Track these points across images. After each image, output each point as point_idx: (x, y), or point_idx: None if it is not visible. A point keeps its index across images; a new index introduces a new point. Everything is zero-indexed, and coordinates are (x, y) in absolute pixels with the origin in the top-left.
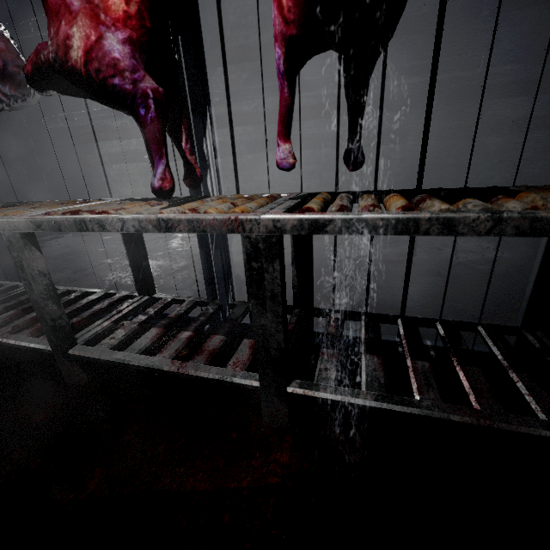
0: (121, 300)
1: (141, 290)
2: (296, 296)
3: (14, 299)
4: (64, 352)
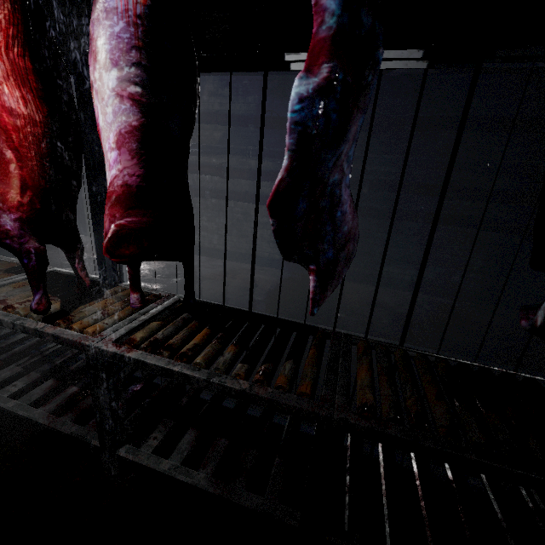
0: (42, 343)
1: None
2: None
3: None
4: None
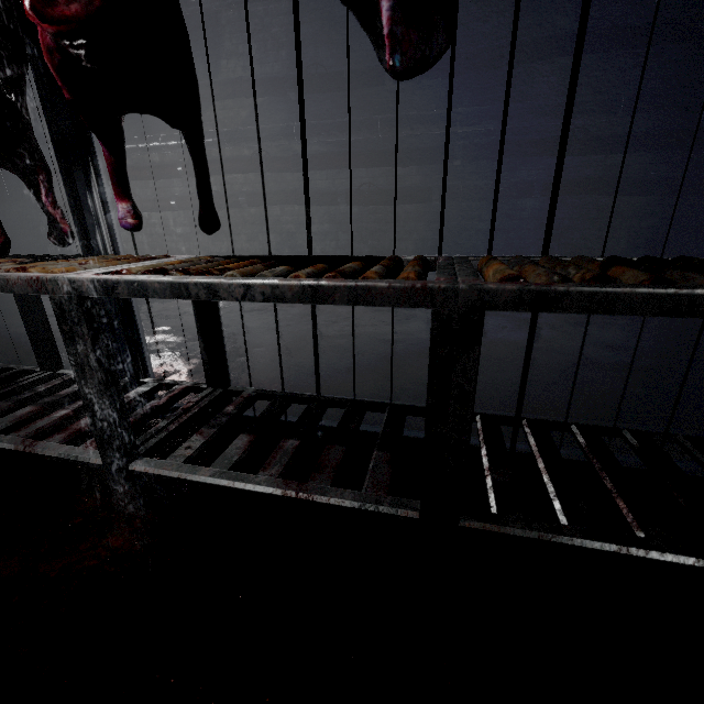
0: (18, 376)
1: (43, 365)
2: (207, 372)
3: None
4: None
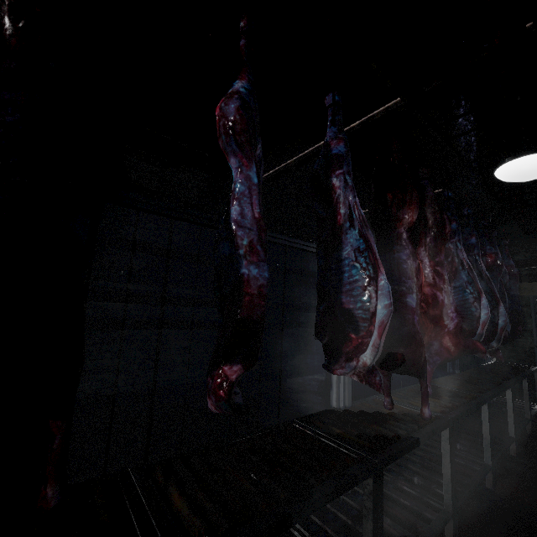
0: None
1: None
2: None
3: None
4: None
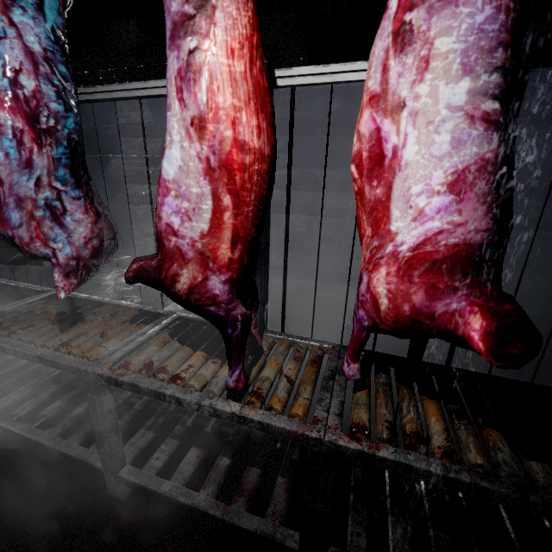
0: None
1: None
2: None
3: (55, 379)
4: (115, 473)
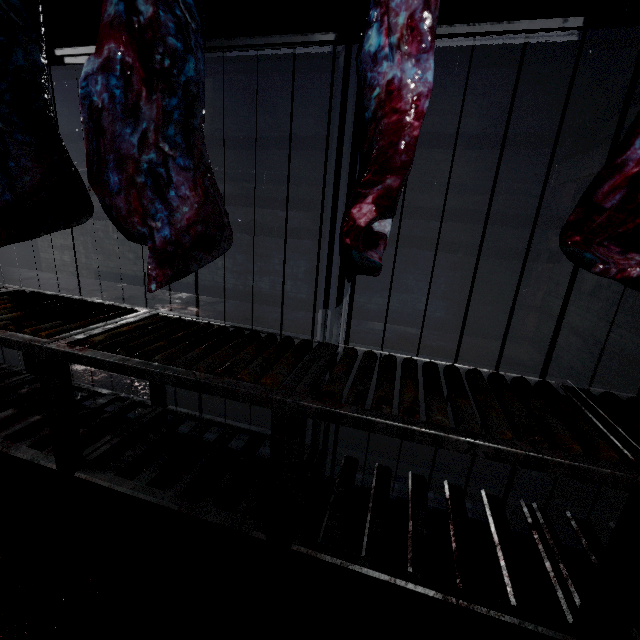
0: None
1: None
2: (26, 363)
3: None
4: None
